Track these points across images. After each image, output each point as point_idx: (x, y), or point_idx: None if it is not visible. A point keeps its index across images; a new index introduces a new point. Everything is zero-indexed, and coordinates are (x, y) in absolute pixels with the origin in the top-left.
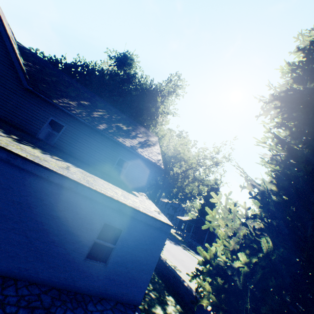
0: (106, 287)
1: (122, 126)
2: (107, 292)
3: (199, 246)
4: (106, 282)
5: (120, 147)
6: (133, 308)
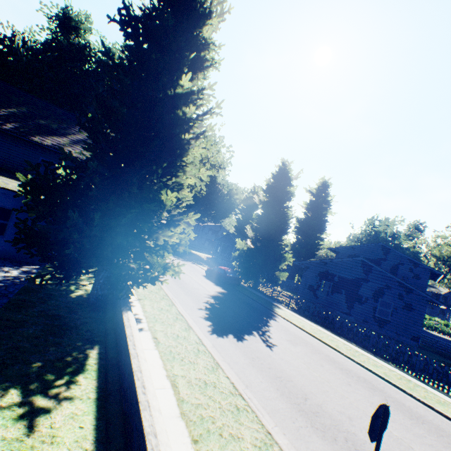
0: (8, 251)
1: (49, 123)
2: (10, 255)
3: (226, 263)
4: (7, 248)
5: (39, 147)
6: (37, 265)
